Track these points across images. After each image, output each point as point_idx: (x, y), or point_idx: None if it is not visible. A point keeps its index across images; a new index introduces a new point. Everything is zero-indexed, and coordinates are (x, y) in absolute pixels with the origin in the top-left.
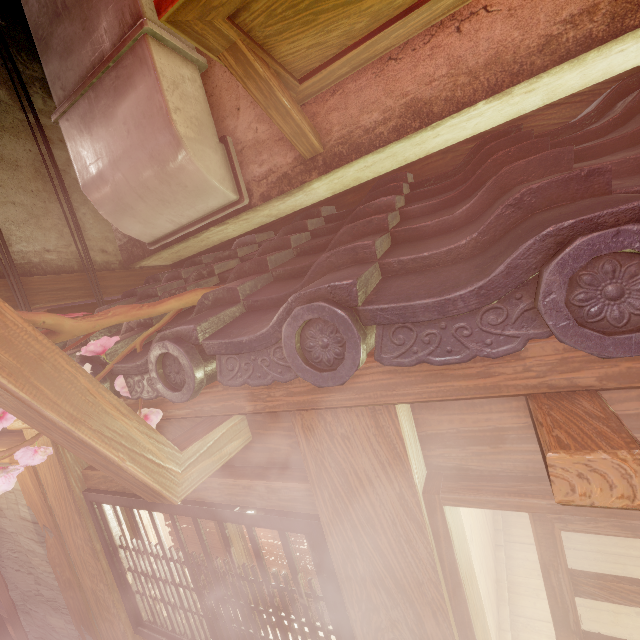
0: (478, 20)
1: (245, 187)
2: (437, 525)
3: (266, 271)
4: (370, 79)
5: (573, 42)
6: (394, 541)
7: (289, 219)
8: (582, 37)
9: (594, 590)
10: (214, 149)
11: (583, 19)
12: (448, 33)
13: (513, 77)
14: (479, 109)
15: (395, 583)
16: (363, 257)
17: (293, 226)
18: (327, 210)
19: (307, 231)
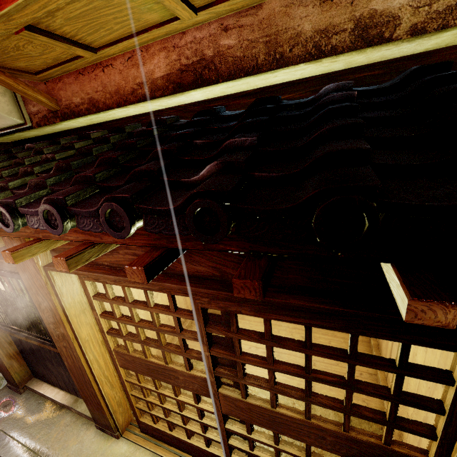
0: (110, 70)
1: (28, 116)
2: (48, 276)
3: (2, 177)
4: (74, 80)
5: (141, 95)
6: (37, 281)
7: (70, 132)
8: (144, 94)
9: (96, 297)
10: (3, 94)
11: (143, 86)
12: (100, 71)
13: (125, 102)
14: (122, 109)
15: (42, 294)
16: (6, 187)
17: (38, 150)
18: (68, 139)
19: (44, 154)
